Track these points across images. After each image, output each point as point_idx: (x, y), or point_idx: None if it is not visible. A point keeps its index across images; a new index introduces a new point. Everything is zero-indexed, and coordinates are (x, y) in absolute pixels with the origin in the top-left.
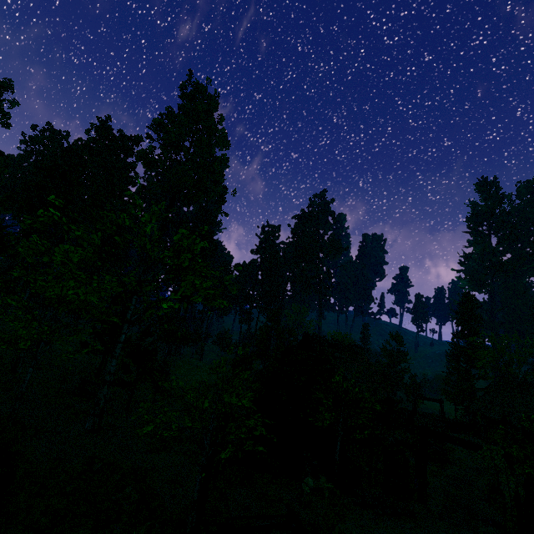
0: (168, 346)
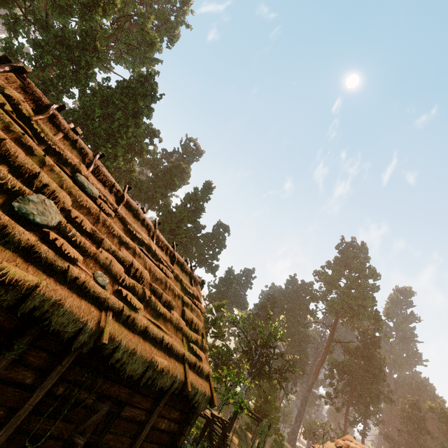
0: None
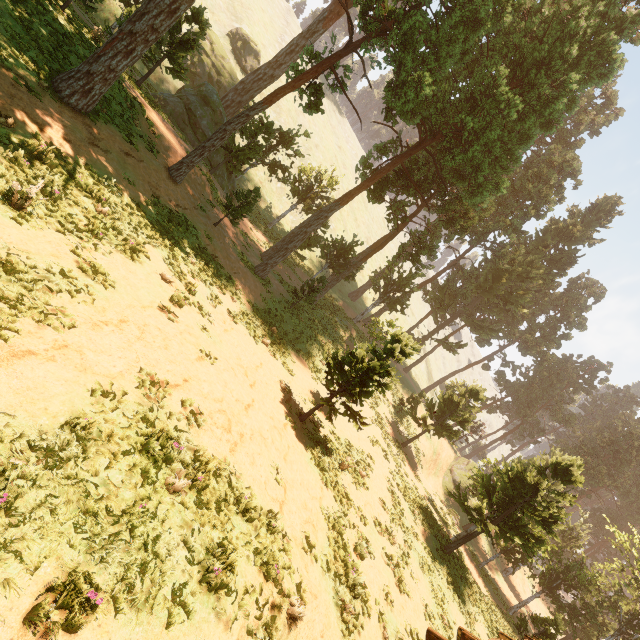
0: None
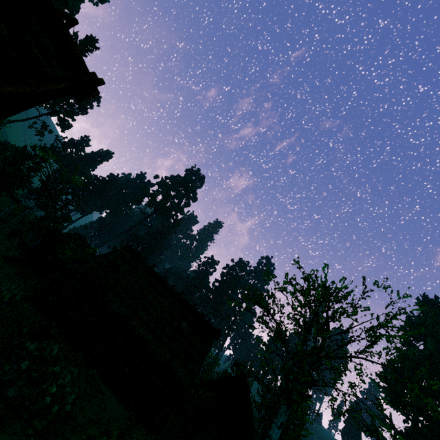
0: None
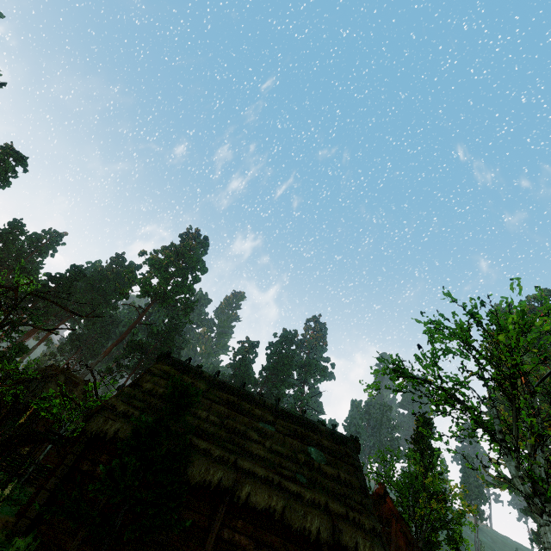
0: None
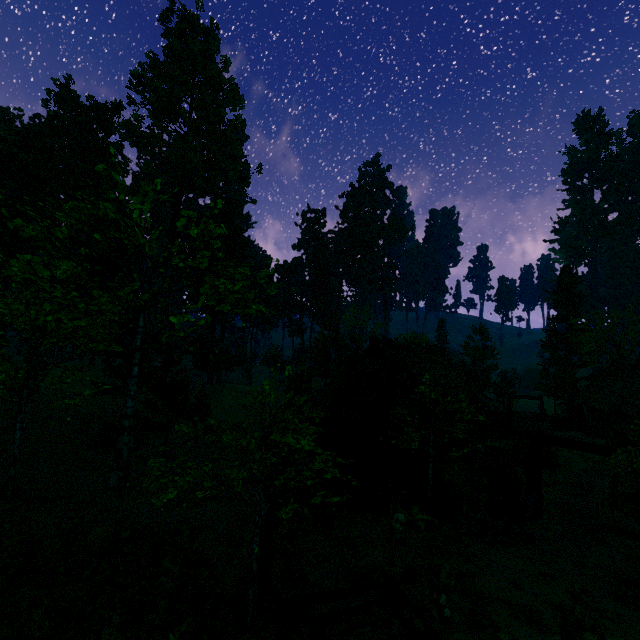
0: (208, 374)
